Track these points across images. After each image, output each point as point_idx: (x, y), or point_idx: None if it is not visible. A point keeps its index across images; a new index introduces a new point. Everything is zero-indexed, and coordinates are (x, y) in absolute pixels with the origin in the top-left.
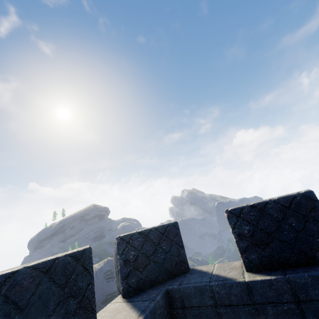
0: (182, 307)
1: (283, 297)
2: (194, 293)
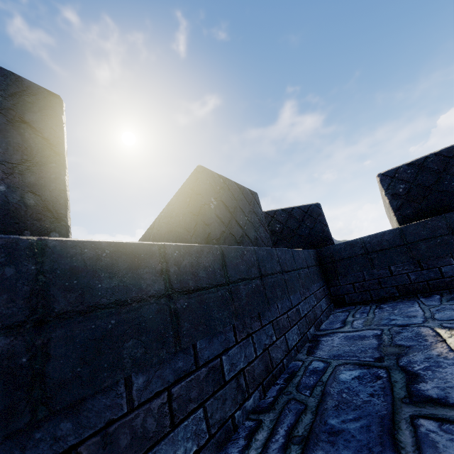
0: (332, 261)
1: (437, 232)
2: (344, 248)
